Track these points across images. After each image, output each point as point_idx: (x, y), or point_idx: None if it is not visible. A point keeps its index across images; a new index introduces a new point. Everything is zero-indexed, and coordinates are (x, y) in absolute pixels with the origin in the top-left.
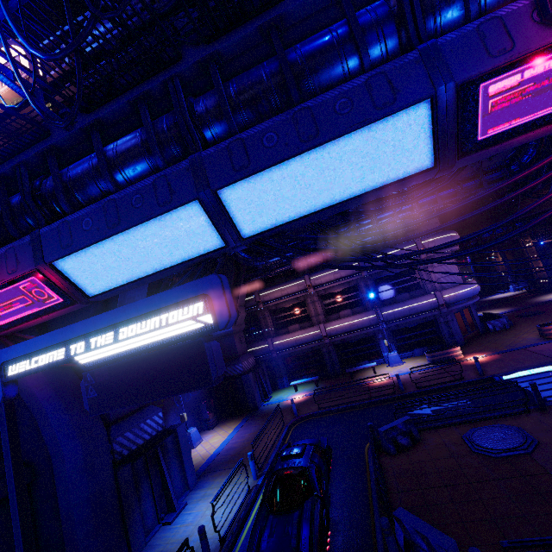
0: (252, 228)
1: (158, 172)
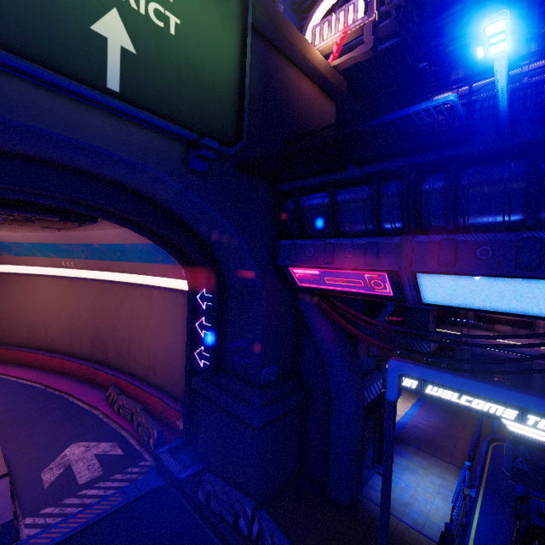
0: None
1: None
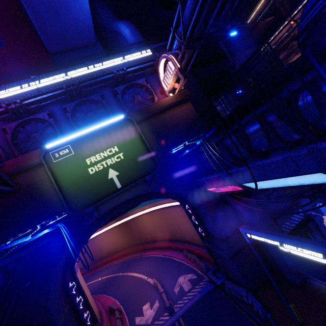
0: None
1: (284, 154)
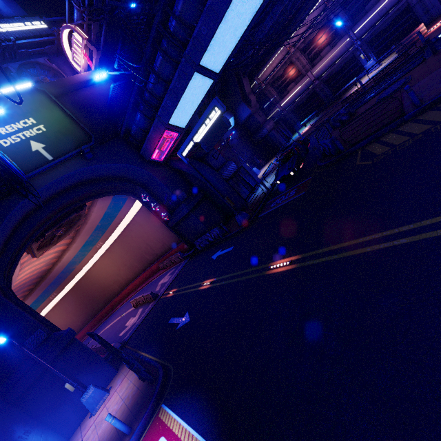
0: (218, 67)
1: (177, 69)
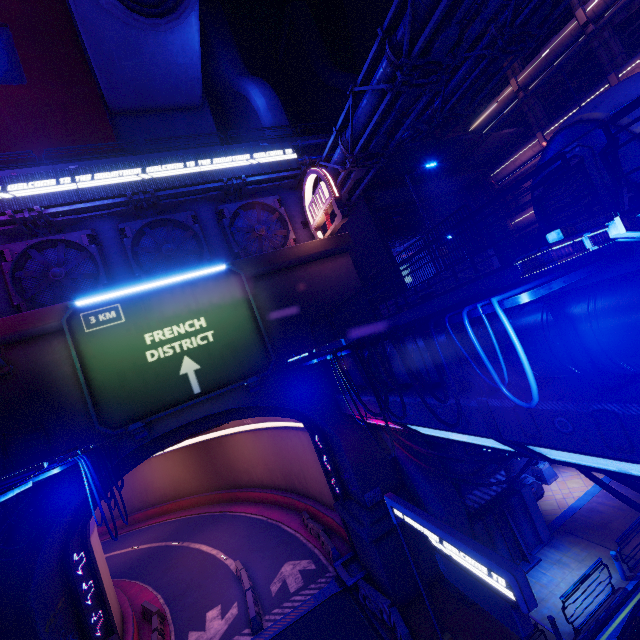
0: (560, 458)
1: (452, 398)
